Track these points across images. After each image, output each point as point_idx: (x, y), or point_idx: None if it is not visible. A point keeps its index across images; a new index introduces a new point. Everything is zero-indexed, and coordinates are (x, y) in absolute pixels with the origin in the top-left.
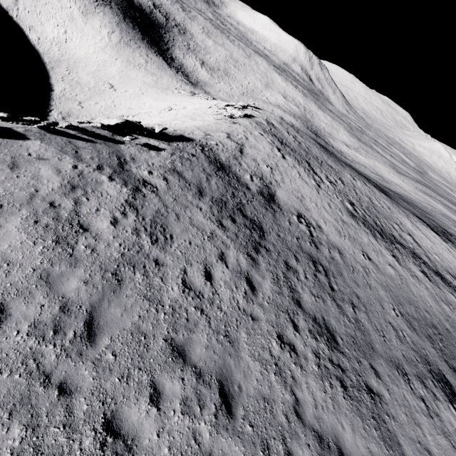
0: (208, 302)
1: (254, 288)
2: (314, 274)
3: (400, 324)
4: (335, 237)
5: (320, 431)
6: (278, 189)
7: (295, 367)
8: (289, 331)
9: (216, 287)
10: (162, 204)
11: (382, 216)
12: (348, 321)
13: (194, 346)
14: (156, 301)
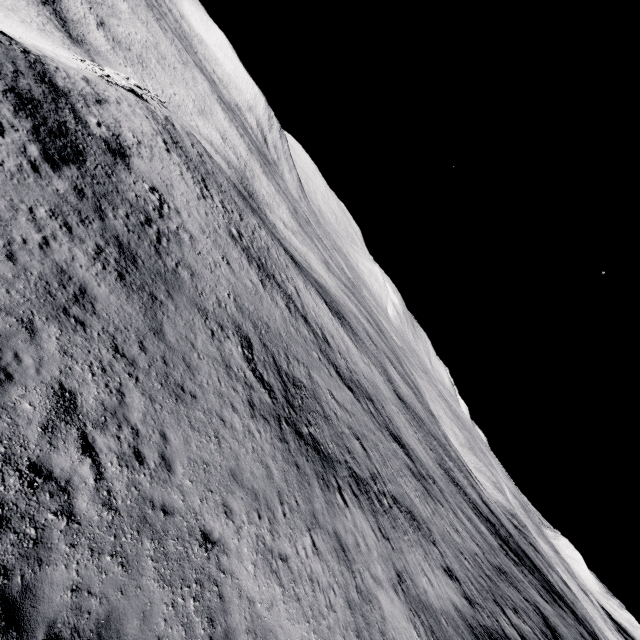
0: None
1: (38, 172)
2: (141, 223)
3: (228, 302)
4: (194, 229)
5: (66, 269)
6: (138, 159)
7: (62, 235)
8: (72, 219)
9: None
10: None
11: (273, 262)
12: (163, 264)
13: None
14: None
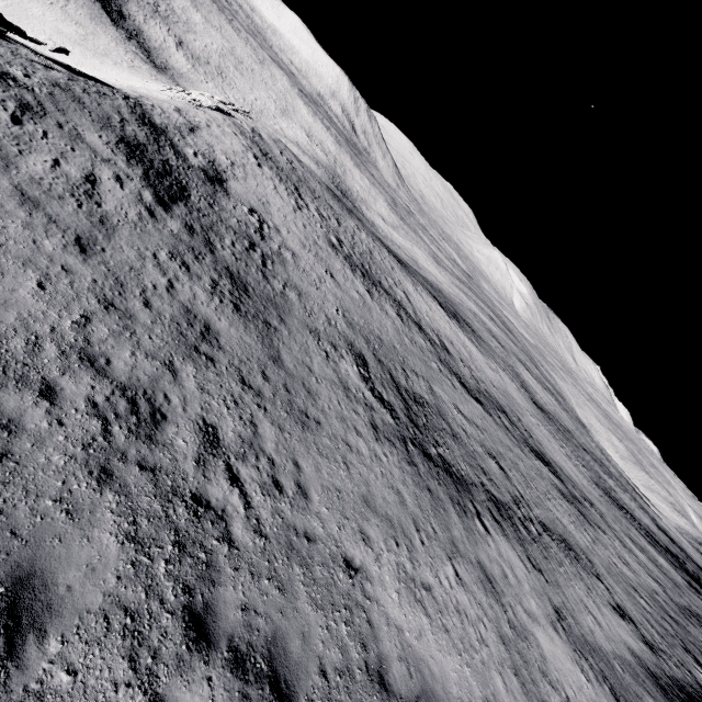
0: (84, 195)
1: (154, 217)
2: (246, 249)
3: (337, 319)
4: (295, 245)
5: (191, 308)
6: (234, 181)
7: (182, 275)
8: (188, 258)
9: (101, 193)
10: (38, 104)
11: (377, 267)
12: (271, 289)
13: (52, 206)
14: (8, 161)
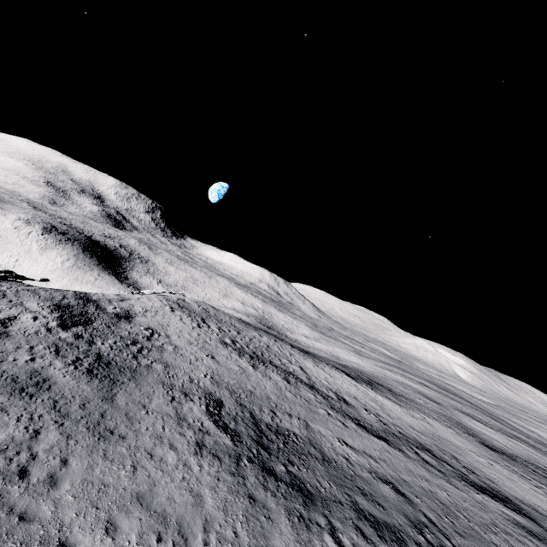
0: None
1: (50, 331)
2: (127, 344)
3: (202, 379)
4: (181, 343)
5: (39, 370)
6: (141, 317)
7: (49, 355)
8: (63, 348)
9: (14, 323)
10: (3, 295)
11: (271, 353)
12: (137, 363)
13: None
14: None
